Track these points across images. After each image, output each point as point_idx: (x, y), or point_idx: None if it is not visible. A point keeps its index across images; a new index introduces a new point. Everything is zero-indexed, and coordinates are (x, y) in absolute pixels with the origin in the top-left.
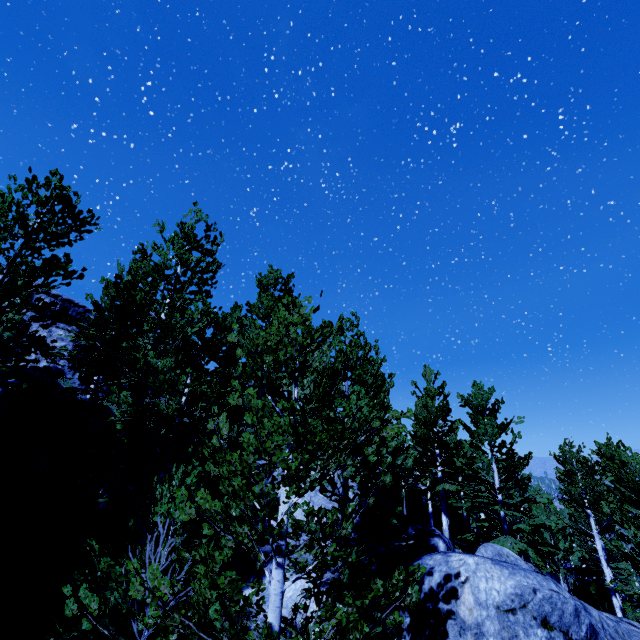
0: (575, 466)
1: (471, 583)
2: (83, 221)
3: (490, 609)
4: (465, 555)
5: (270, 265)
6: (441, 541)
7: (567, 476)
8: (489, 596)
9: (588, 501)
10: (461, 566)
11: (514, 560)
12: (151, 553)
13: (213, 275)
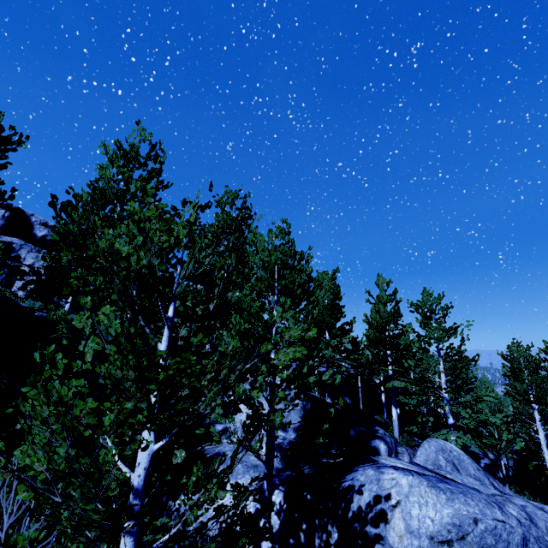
0: (522, 364)
1: (402, 508)
2: (6, 139)
3: (422, 539)
4: (399, 473)
5: (226, 185)
6: (382, 443)
7: (513, 373)
8: (422, 524)
9: (533, 396)
10: (393, 487)
11: (457, 455)
12: (14, 495)
13: (155, 192)
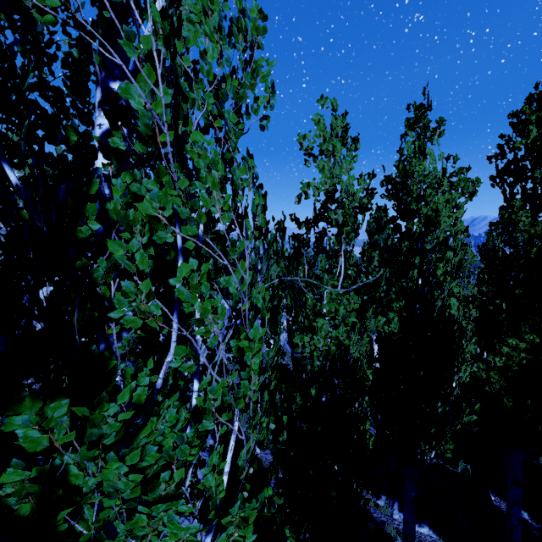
0: None
1: None
2: None
3: None
4: None
5: None
6: None
7: None
8: None
9: None
10: None
11: None
12: None
13: None
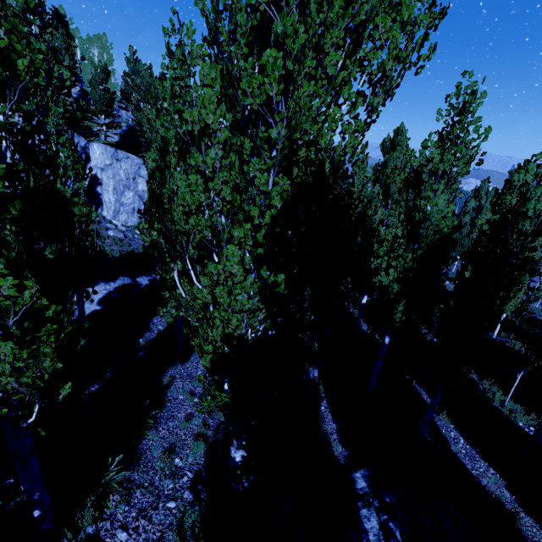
0: None
1: None
2: None
3: None
4: None
5: None
6: None
7: None
8: None
9: None
10: None
11: None
12: None
13: None
